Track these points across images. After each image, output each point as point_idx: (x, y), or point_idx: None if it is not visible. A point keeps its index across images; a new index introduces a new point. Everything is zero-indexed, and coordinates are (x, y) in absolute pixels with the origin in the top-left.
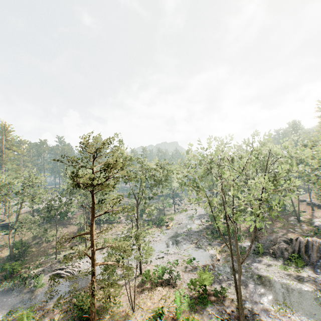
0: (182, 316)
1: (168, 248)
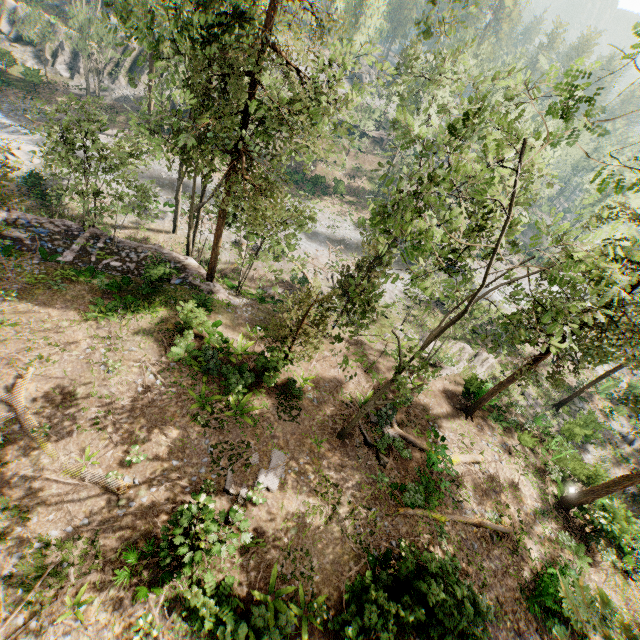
0: (598, 397)
1: None
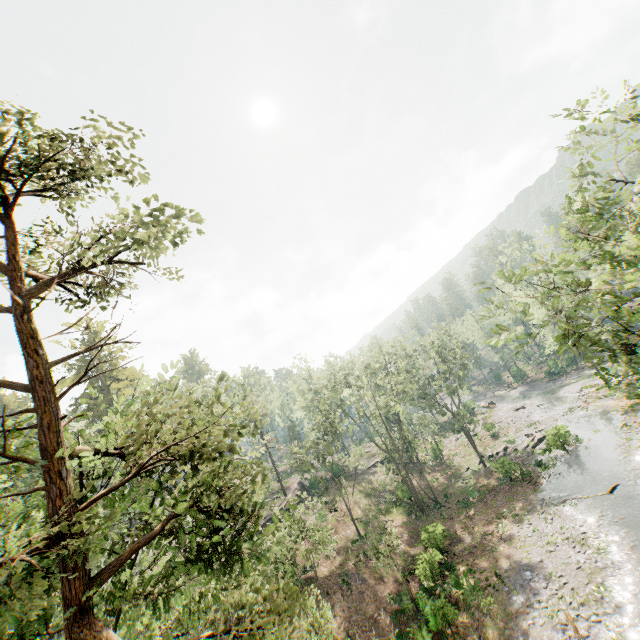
0: None
1: (559, 392)
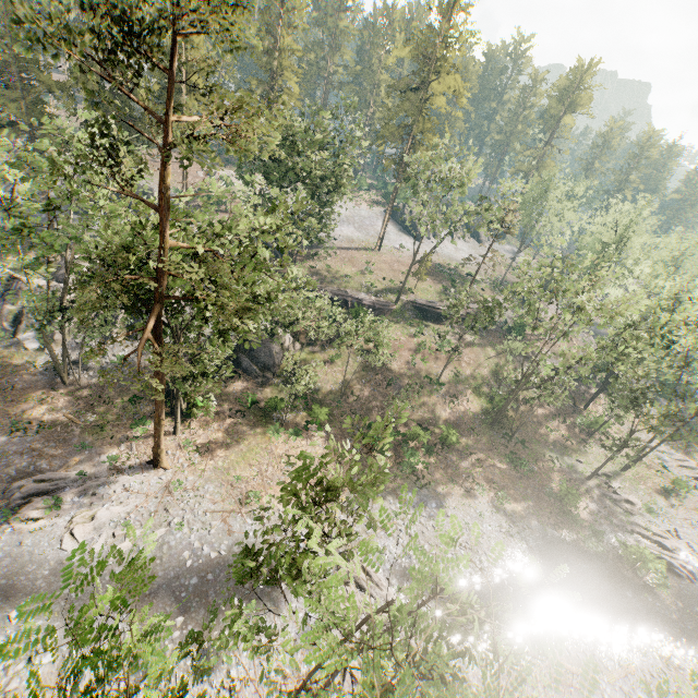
0: None
1: None
